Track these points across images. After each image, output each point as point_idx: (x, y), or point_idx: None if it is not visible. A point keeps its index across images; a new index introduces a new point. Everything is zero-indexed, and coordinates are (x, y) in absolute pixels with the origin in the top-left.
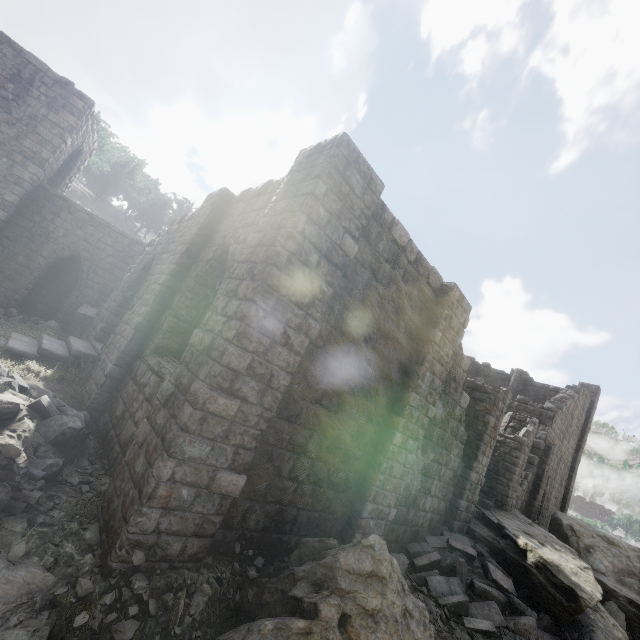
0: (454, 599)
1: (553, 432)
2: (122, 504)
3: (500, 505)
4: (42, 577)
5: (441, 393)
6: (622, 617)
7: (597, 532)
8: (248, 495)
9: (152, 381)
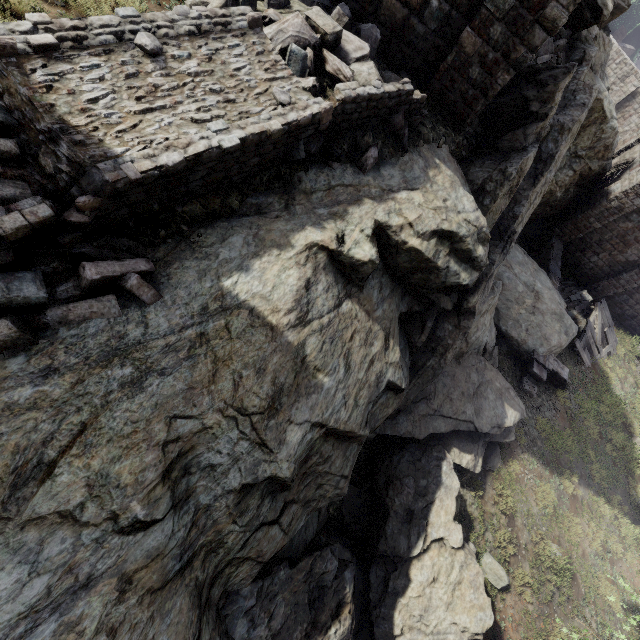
0: None
1: None
2: (462, 99)
3: None
4: (447, 147)
5: None
6: None
7: None
8: None
9: None
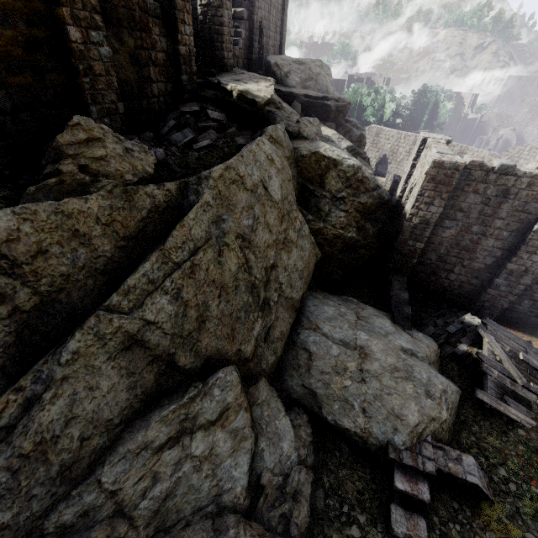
0: (187, 140)
1: None
2: None
3: (222, 69)
4: None
5: None
6: (300, 107)
7: (293, 60)
8: None
9: None
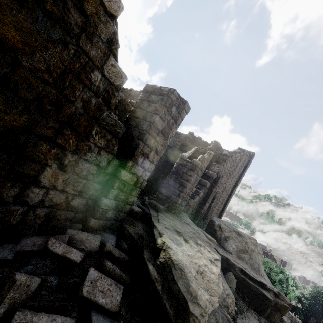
0: None
1: (223, 170)
2: None
3: (170, 209)
4: None
5: (31, 0)
6: (234, 282)
7: (233, 229)
8: None
9: None
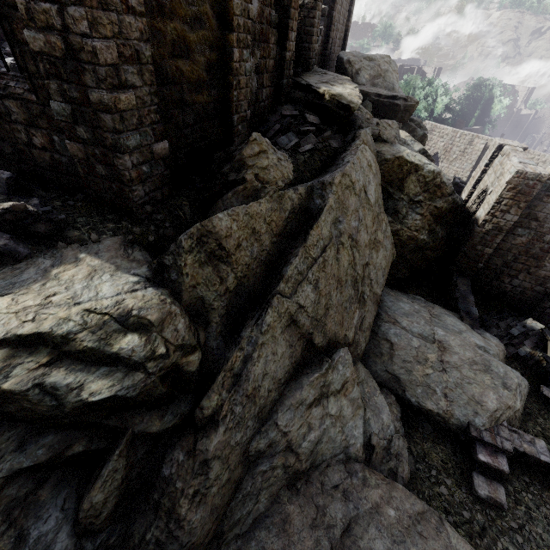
0: (292, 144)
1: None
2: (114, 194)
3: (306, 69)
4: (117, 239)
5: None
6: (371, 106)
7: (364, 56)
8: (171, 151)
9: (12, 107)
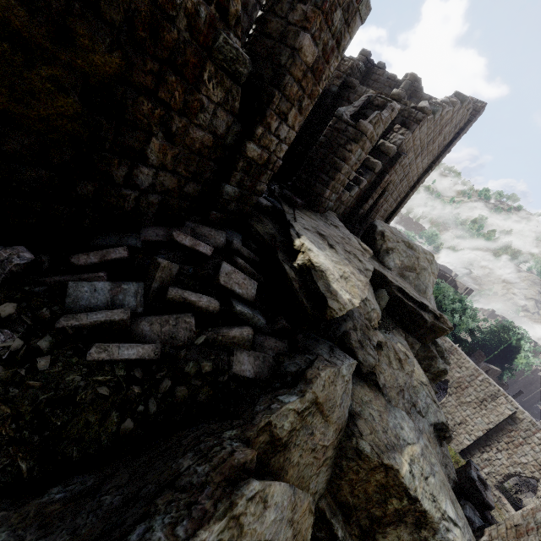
0: (97, 318)
1: (412, 141)
2: None
3: (311, 205)
4: None
5: None
6: (386, 300)
7: (403, 239)
8: None
9: None
